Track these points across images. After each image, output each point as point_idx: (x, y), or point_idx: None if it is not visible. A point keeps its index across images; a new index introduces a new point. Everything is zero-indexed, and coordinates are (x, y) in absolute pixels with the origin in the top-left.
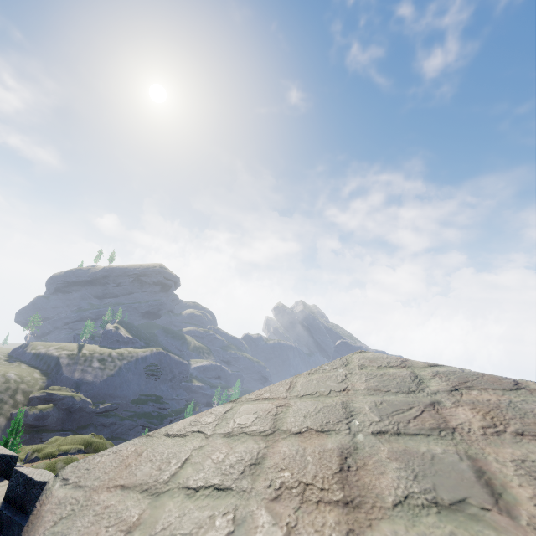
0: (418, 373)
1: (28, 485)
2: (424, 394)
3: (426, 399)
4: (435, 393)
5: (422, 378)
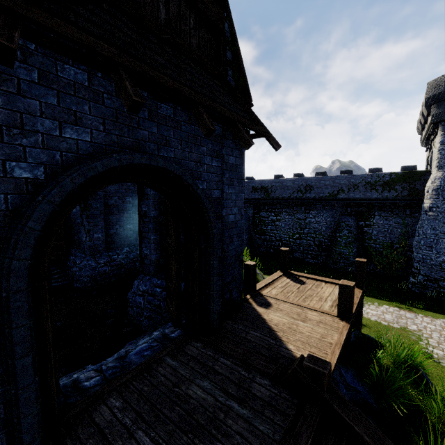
0: None
1: (323, 173)
2: None
3: None
4: None
5: None
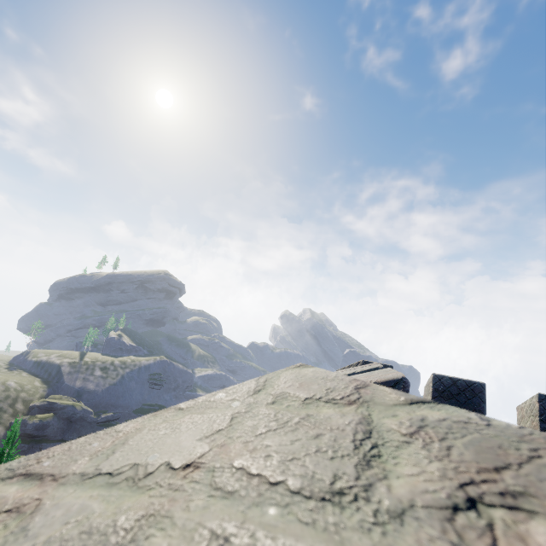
0: (376, 424)
1: None
2: (365, 512)
3: (364, 544)
4: (399, 512)
5: (380, 442)
